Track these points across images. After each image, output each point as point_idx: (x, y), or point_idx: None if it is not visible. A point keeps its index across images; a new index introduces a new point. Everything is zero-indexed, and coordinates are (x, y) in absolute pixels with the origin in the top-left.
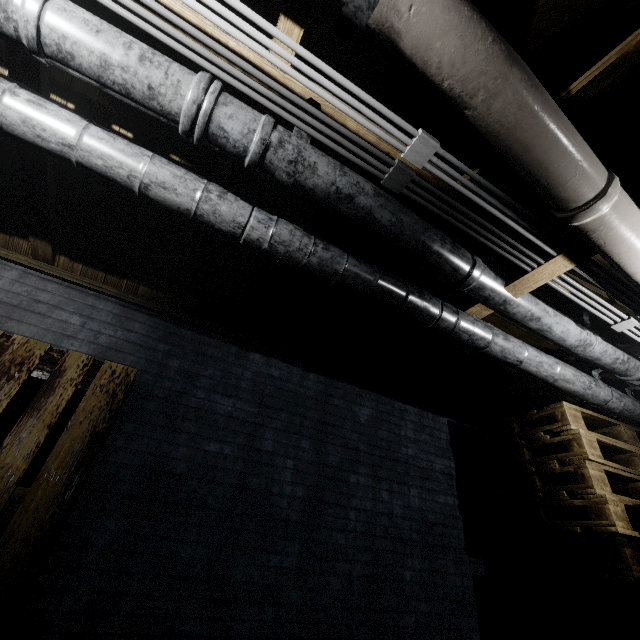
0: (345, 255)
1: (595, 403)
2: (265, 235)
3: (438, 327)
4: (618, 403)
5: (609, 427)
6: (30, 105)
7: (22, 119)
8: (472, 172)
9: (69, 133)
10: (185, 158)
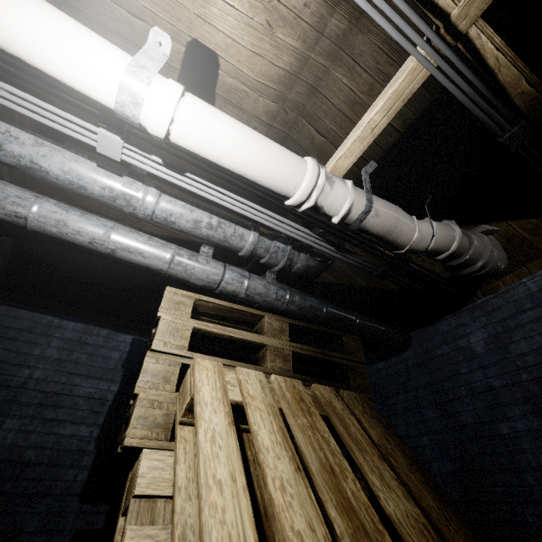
0: None
1: (201, 284)
2: None
3: None
4: (238, 284)
5: (260, 321)
6: None
7: None
8: None
9: None
10: None
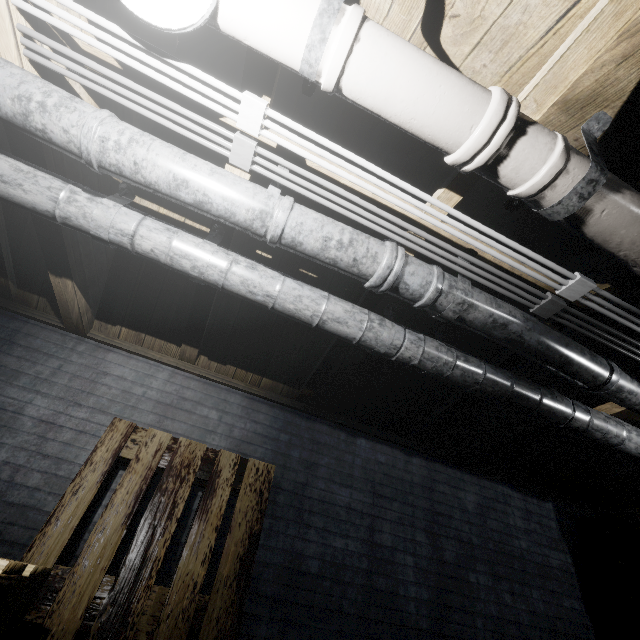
0: (482, 364)
1: None
2: (416, 353)
3: (570, 426)
4: None
5: None
6: (247, 270)
7: (241, 281)
8: (623, 302)
9: (272, 287)
10: (312, 271)
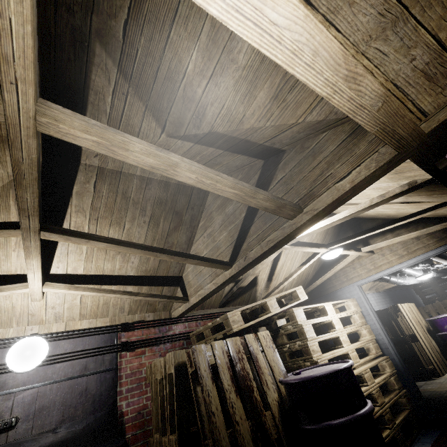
0: None
1: None
2: None
3: None
4: None
5: None
6: None
7: None
8: None
9: None
10: None
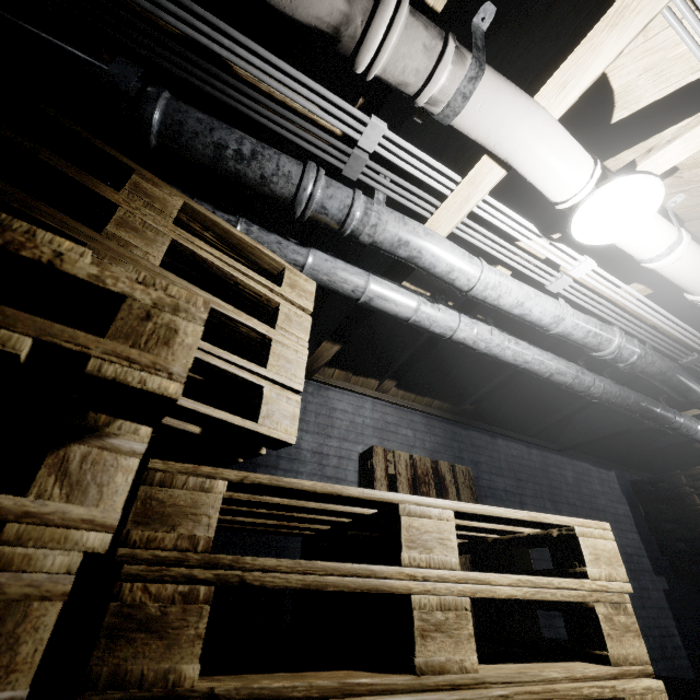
0: (631, 392)
1: None
2: (599, 390)
3: (670, 426)
4: None
5: None
6: (515, 345)
7: (512, 354)
8: None
9: (528, 356)
10: (485, 316)
